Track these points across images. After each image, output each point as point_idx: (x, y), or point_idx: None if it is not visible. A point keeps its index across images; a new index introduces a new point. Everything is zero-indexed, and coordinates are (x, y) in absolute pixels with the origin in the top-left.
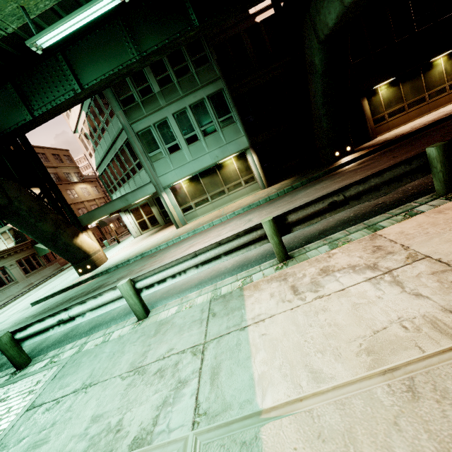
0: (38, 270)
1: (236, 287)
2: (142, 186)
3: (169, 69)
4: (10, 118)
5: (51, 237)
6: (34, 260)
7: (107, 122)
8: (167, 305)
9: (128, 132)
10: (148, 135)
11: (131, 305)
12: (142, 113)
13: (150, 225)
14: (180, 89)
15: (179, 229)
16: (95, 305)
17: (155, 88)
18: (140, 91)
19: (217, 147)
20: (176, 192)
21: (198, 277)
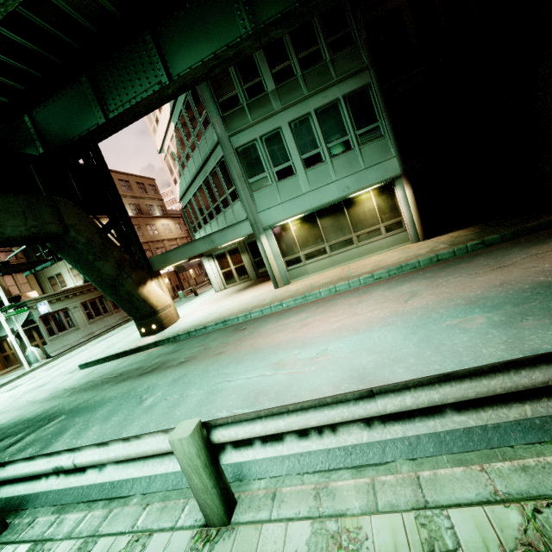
0: (103, 316)
1: (523, 545)
2: (234, 224)
3: (292, 57)
4: (81, 122)
5: (111, 282)
6: (100, 304)
7: (199, 135)
8: (279, 498)
9: (225, 147)
10: (251, 152)
11: (196, 489)
12: (246, 121)
13: (238, 278)
14: (304, 85)
15: (279, 289)
16: (124, 456)
17: (268, 85)
18: (247, 90)
19: (350, 173)
20: (281, 236)
21: None
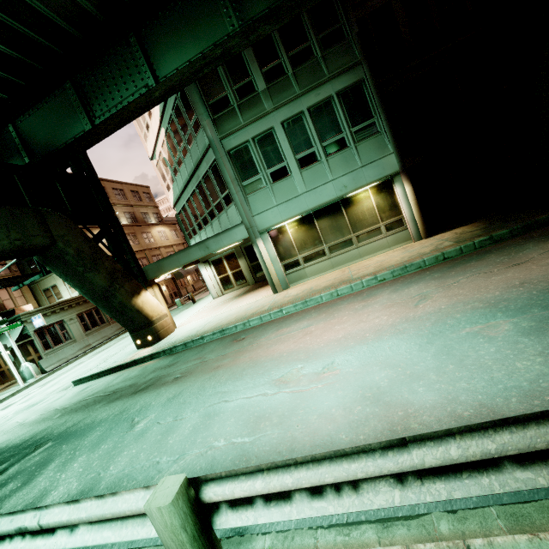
0: (100, 327)
1: None
2: (229, 229)
3: (282, 55)
4: (66, 129)
5: (103, 294)
6: (97, 315)
7: (190, 139)
8: None
9: (217, 150)
10: (244, 154)
11: None
12: (238, 122)
13: (235, 283)
14: (296, 83)
15: (278, 294)
16: (97, 517)
17: (258, 85)
18: (237, 90)
19: (347, 171)
20: (278, 239)
21: (352, 443)
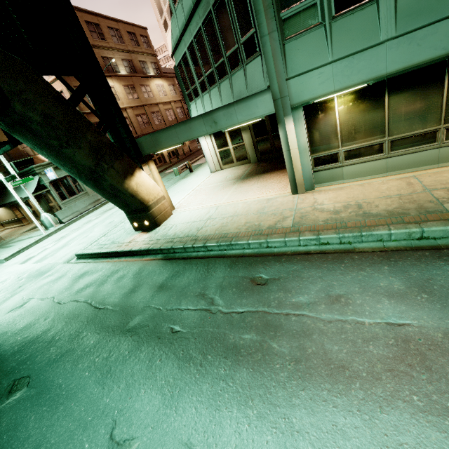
0: None
1: None
2: (248, 97)
3: None
4: None
5: (90, 174)
6: None
7: None
8: None
9: None
10: None
11: None
12: None
13: (235, 159)
14: None
15: (300, 198)
16: None
17: None
18: None
19: None
20: (315, 120)
21: None
